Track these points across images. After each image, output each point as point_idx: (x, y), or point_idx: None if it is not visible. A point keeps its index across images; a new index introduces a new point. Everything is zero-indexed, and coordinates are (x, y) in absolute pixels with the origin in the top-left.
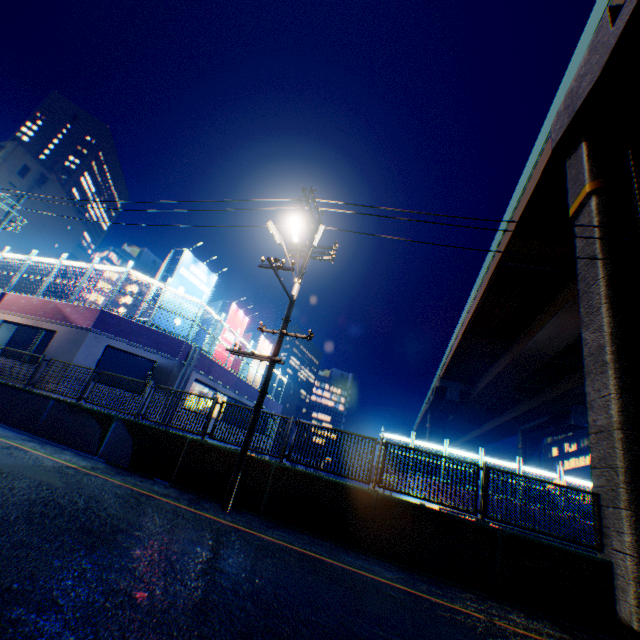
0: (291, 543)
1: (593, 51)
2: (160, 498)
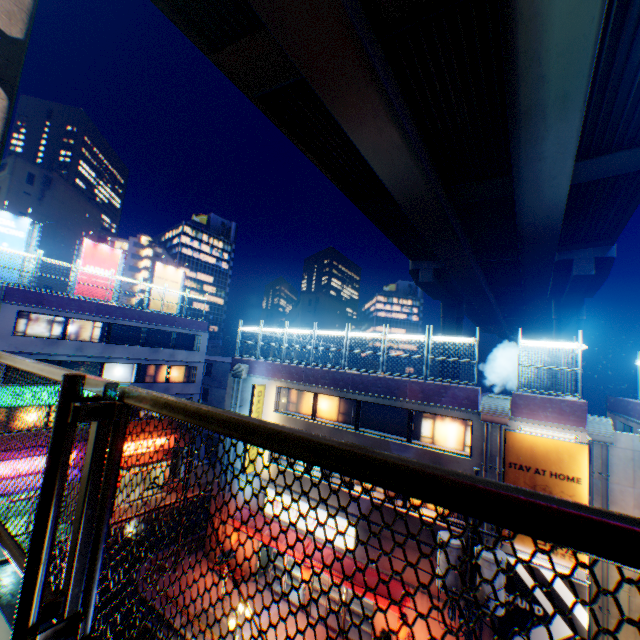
0: None
1: None
2: None
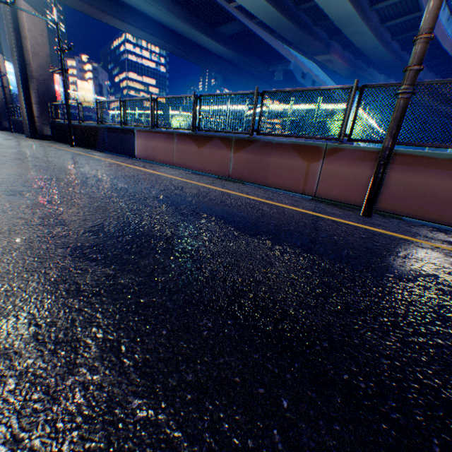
0: None
1: None
2: None
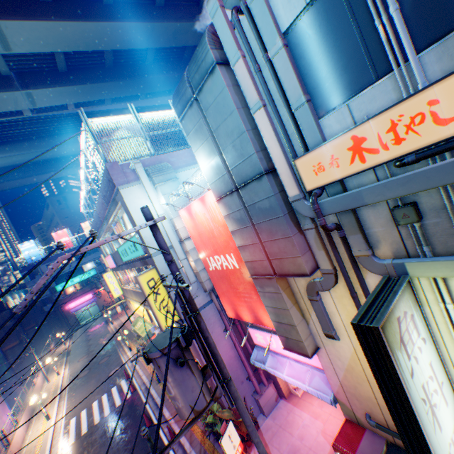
0: None
1: None
2: None
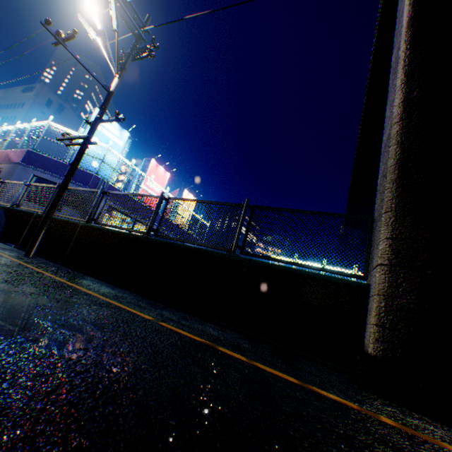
0: (33, 265)
1: None
2: None
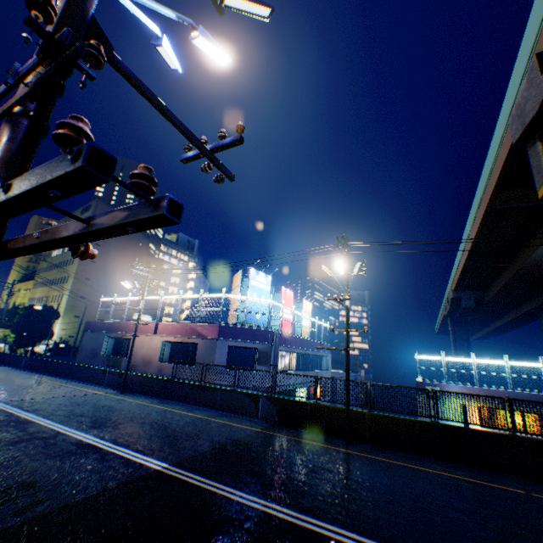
0: (396, 460)
1: (530, 84)
2: (314, 443)
